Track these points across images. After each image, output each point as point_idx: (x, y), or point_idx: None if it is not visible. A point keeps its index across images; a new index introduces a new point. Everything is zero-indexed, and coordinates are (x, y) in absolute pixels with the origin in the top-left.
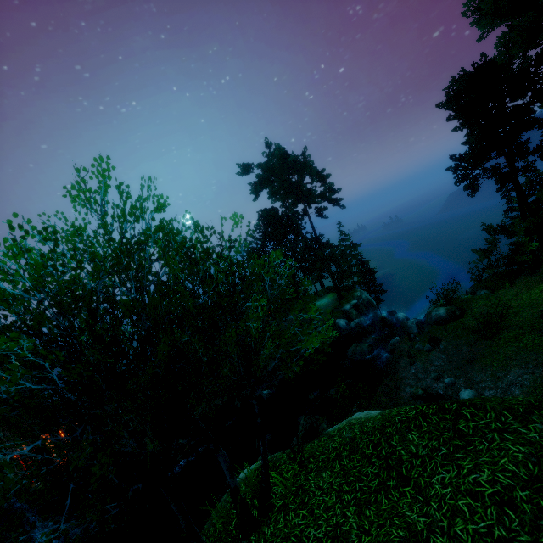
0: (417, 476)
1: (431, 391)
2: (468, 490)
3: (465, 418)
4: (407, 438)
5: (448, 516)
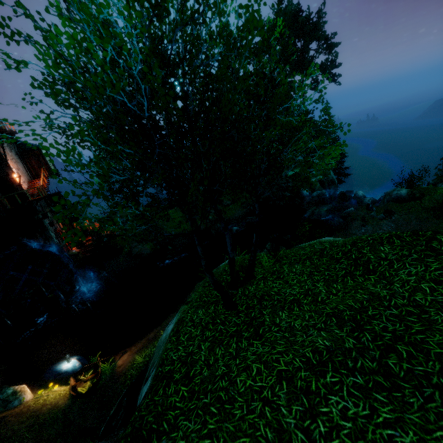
0: (383, 270)
1: None
2: (433, 279)
3: (438, 240)
4: (378, 249)
5: (409, 291)
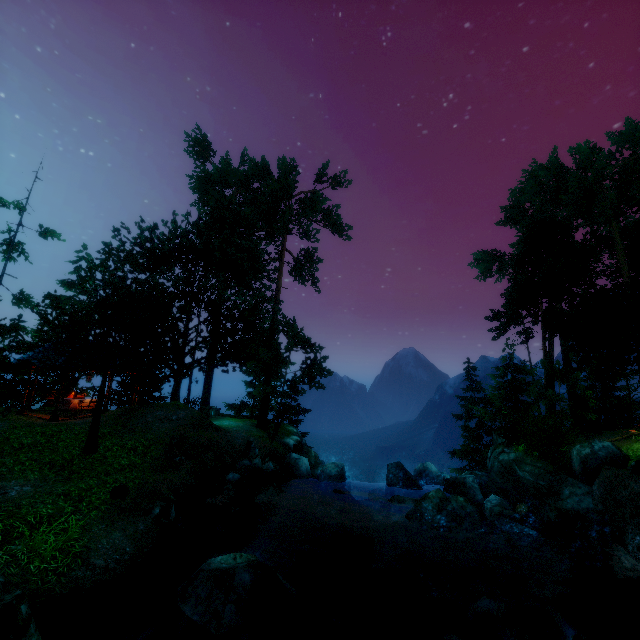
0: None
1: None
2: None
3: None
4: None
5: None
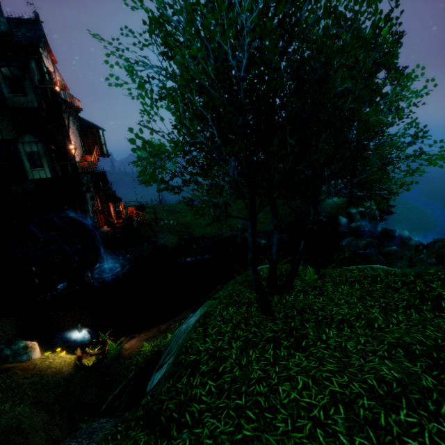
0: None
1: None
2: None
3: None
4: None
5: None
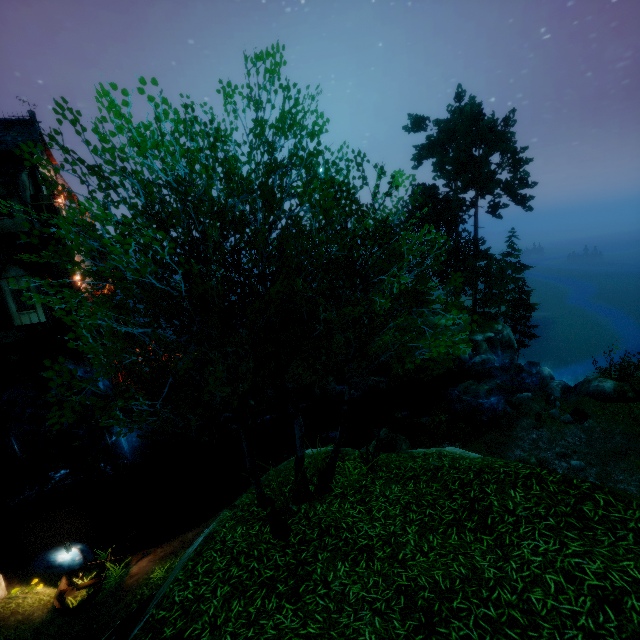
0: (504, 531)
1: (547, 465)
2: (565, 570)
3: (595, 503)
4: (508, 492)
5: (527, 581)
